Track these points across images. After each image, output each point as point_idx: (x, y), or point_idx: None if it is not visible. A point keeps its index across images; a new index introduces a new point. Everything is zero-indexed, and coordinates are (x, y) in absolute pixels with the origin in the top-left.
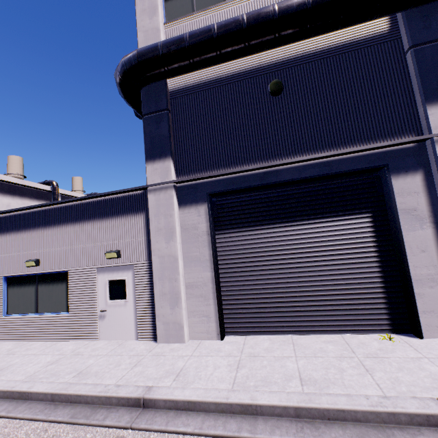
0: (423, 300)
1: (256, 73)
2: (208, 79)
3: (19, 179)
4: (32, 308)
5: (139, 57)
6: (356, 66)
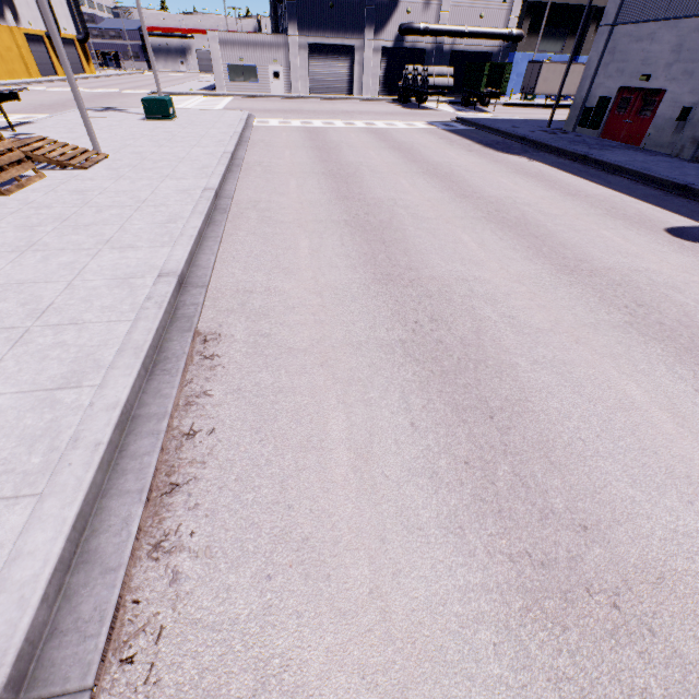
0: (355, 87)
1: None
2: None
3: None
4: (241, 80)
5: None
6: (354, 6)
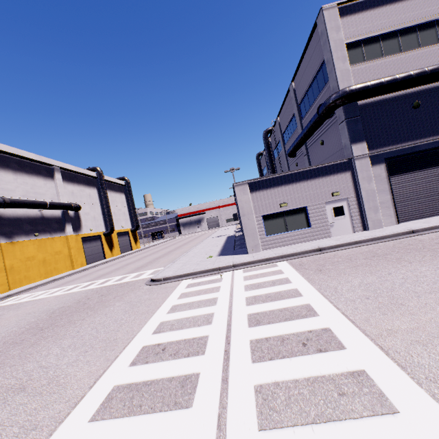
0: None
1: (404, 97)
2: (378, 99)
3: (76, 167)
4: (283, 230)
5: (359, 91)
6: None
